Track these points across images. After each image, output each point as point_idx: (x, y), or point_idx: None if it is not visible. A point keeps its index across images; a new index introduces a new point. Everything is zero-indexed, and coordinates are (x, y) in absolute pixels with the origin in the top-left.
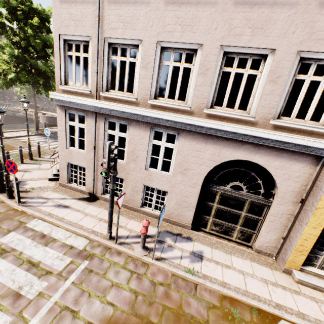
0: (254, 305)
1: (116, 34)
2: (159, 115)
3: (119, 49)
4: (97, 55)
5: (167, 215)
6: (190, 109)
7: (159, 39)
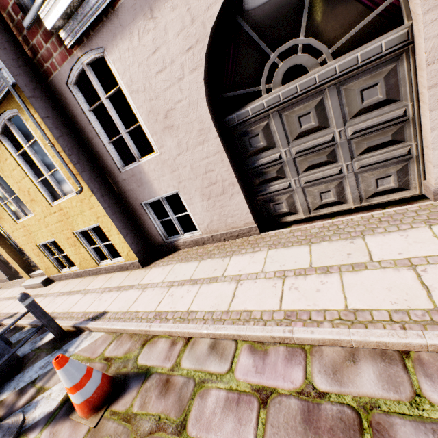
0: None
1: None
2: None
3: None
4: None
5: None
6: None
7: None
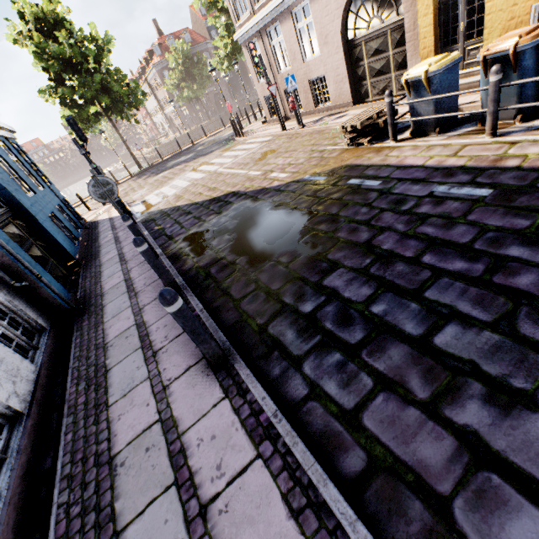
0: None
1: None
2: None
3: None
4: None
5: (333, 103)
6: None
7: None
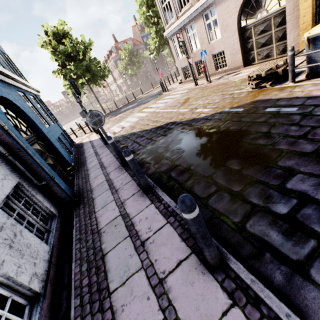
0: None
1: None
2: (200, 4)
3: None
4: None
5: (229, 67)
6: None
7: None
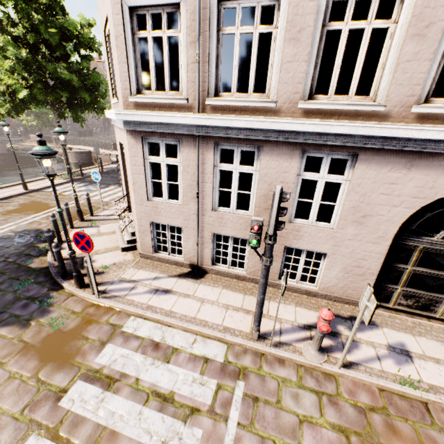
0: None
1: None
2: (324, 128)
3: (239, 11)
4: (199, 28)
5: (324, 289)
6: (383, 110)
7: None
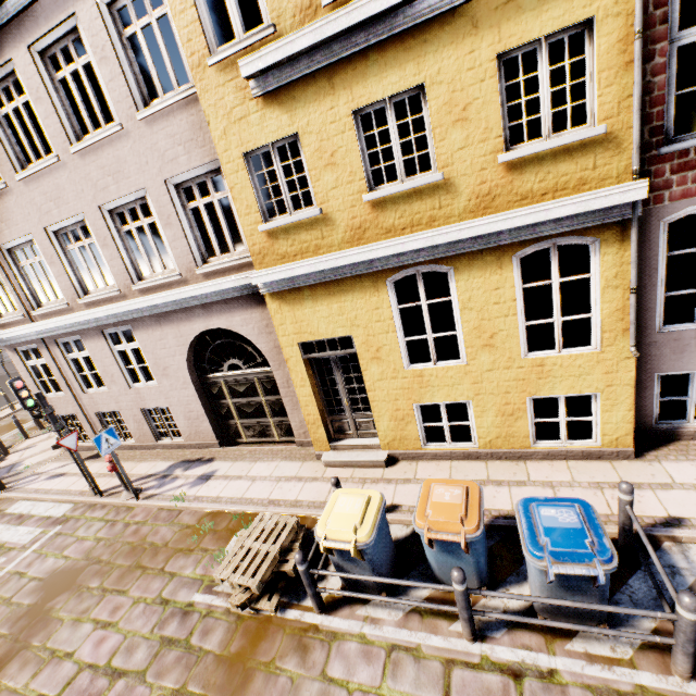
0: (239, 510)
1: (6, 238)
2: (92, 315)
3: (22, 251)
4: (4, 270)
5: (188, 439)
6: (119, 293)
7: (44, 225)
